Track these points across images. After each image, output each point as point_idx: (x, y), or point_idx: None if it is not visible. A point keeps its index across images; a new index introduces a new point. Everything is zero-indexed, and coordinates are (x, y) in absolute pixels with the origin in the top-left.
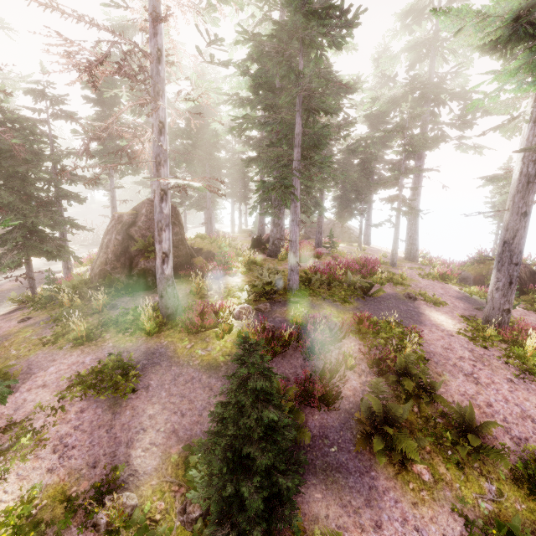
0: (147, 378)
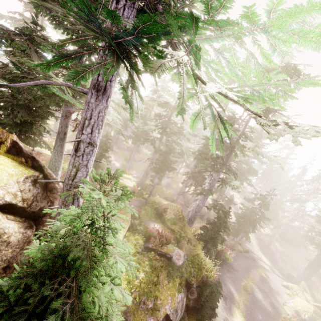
0: (320, 276)
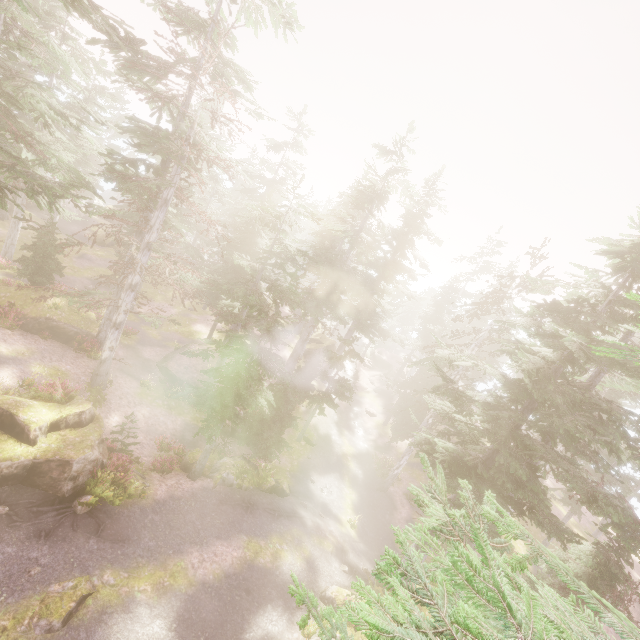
0: None
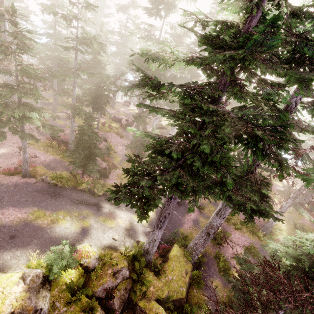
0: None
